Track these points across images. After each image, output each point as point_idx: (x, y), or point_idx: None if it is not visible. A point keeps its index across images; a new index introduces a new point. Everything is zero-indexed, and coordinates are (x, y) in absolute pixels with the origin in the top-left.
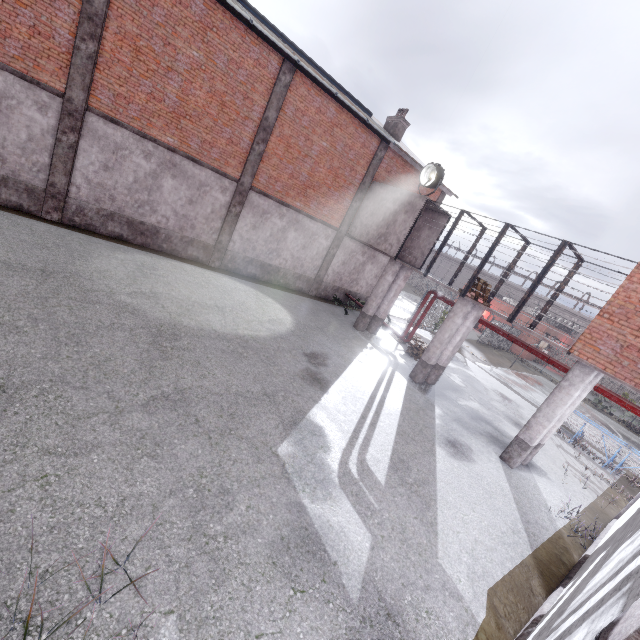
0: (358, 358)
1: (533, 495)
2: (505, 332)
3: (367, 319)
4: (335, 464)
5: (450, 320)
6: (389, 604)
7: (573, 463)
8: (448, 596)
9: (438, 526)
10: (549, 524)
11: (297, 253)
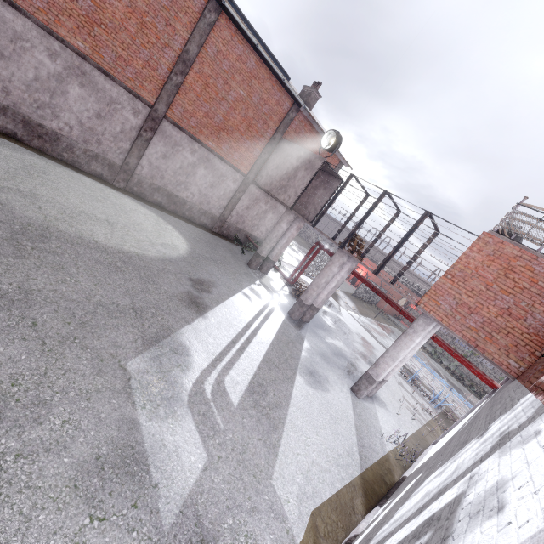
0: (244, 291)
1: (372, 423)
2: (371, 284)
3: (260, 259)
4: (189, 383)
5: (328, 268)
6: (206, 529)
7: (408, 398)
8: (273, 518)
9: (280, 448)
10: (380, 448)
11: (205, 190)
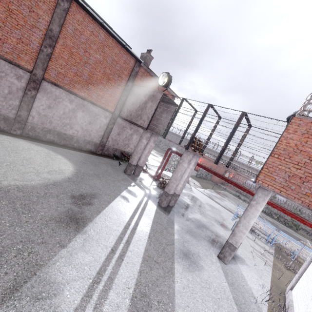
0: (122, 194)
1: (243, 287)
2: (212, 170)
3: (132, 167)
4: None
5: (180, 165)
6: None
7: (254, 245)
8: None
9: None
10: None
11: (85, 126)
